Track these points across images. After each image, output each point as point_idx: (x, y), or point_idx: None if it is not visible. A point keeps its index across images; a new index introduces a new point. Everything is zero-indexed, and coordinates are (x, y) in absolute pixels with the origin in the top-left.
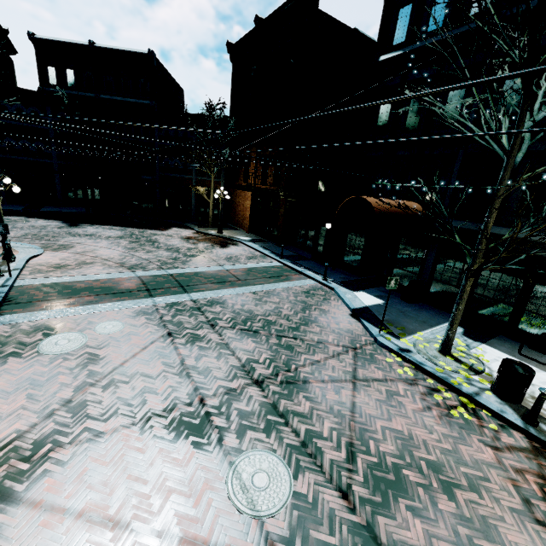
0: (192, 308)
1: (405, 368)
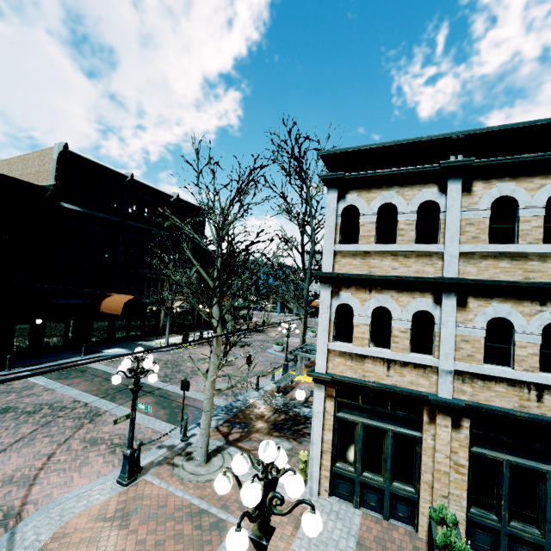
0: (166, 377)
1: (180, 350)
